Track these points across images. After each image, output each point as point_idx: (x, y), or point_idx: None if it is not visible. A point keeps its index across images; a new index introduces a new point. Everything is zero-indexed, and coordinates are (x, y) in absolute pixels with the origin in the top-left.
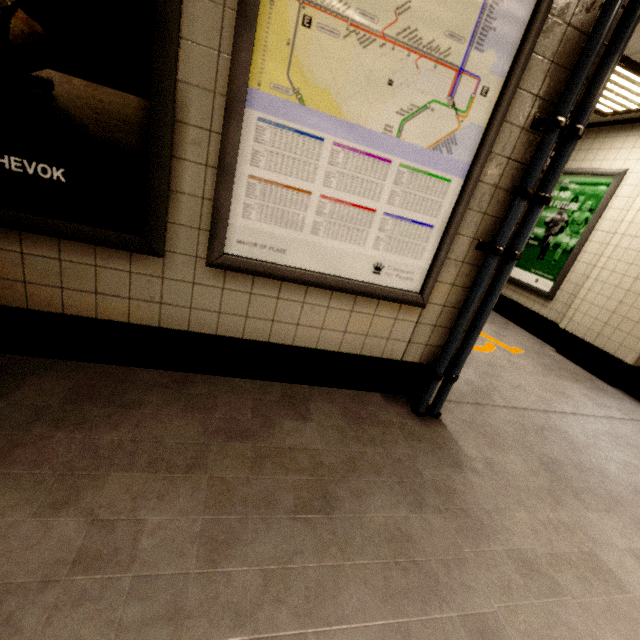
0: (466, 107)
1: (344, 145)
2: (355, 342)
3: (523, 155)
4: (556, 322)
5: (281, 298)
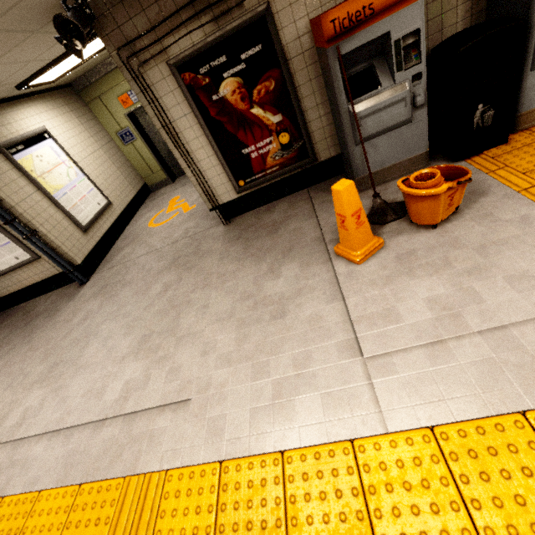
0: None
1: None
2: (43, 275)
3: None
4: None
5: (14, 276)
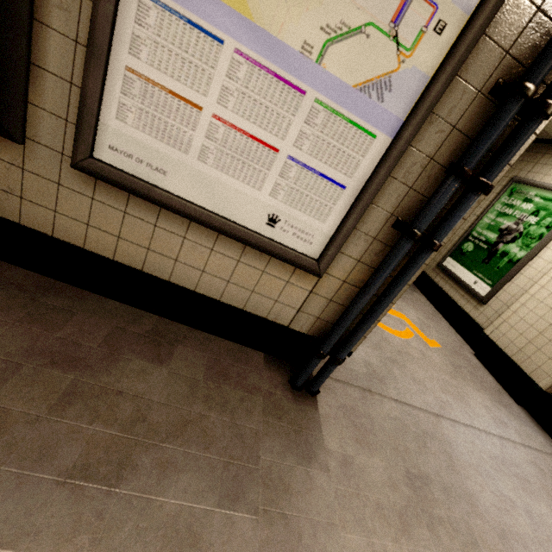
0: (412, 43)
1: (249, 56)
2: (239, 295)
3: (473, 127)
4: (482, 327)
5: (159, 226)
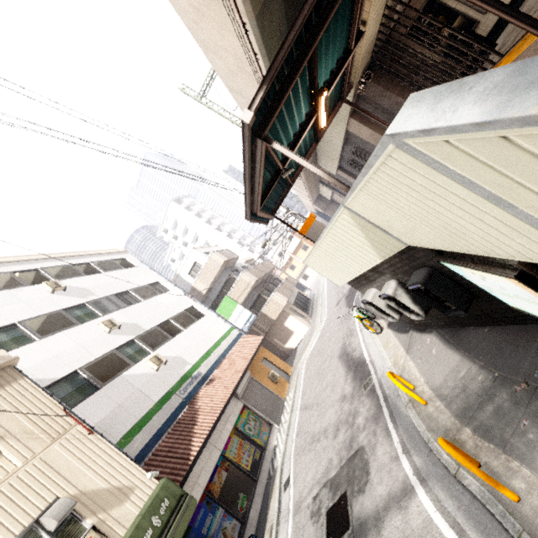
0: None
1: None
2: None
3: None
4: None
5: None
